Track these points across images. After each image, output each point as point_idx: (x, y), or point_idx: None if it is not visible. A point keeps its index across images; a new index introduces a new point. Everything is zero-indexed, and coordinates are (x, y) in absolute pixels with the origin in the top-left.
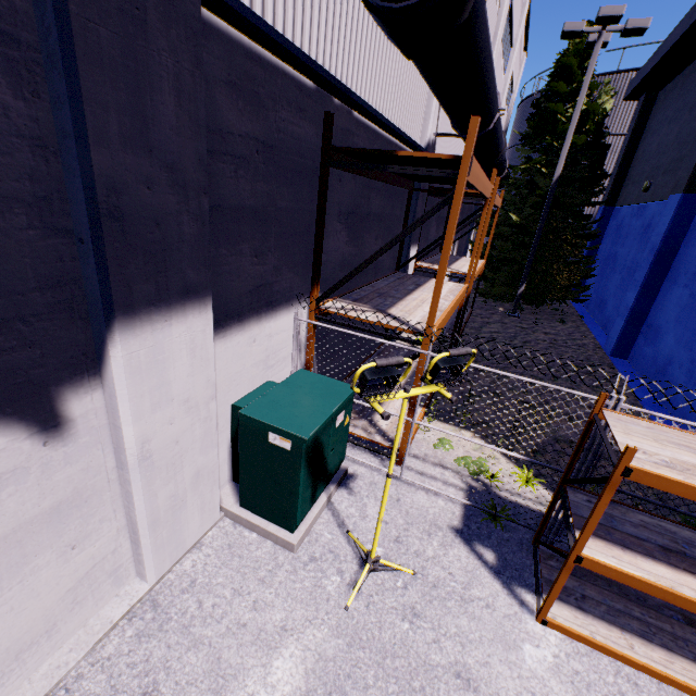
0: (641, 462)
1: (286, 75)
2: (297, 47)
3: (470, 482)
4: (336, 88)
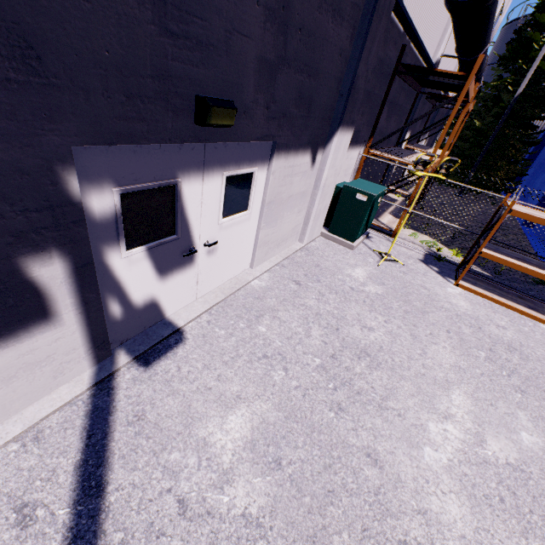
0: (516, 210)
1: (397, 27)
2: (410, 16)
3: (427, 250)
4: (413, 33)
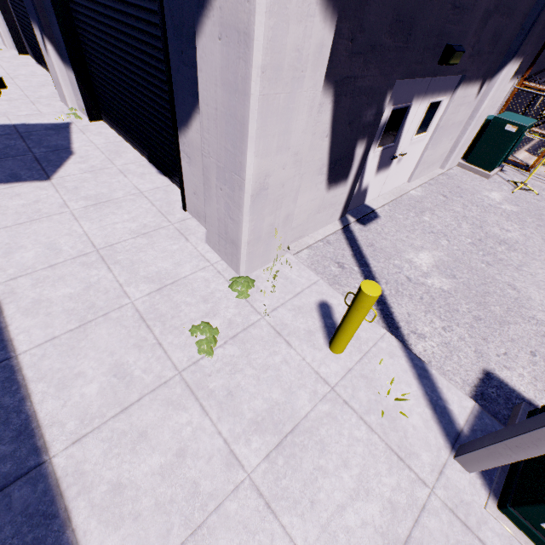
0: None
1: None
2: None
3: None
4: None
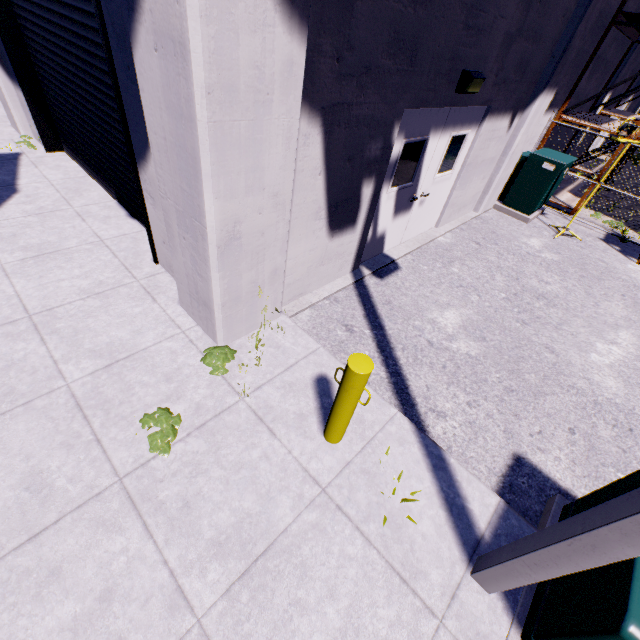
0: None
1: None
2: None
3: (609, 231)
4: None
